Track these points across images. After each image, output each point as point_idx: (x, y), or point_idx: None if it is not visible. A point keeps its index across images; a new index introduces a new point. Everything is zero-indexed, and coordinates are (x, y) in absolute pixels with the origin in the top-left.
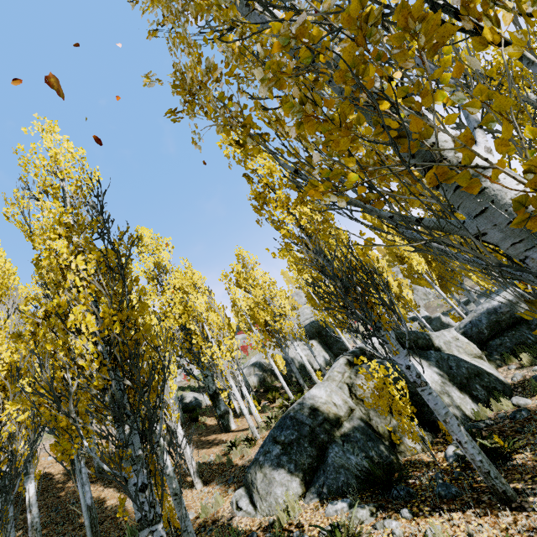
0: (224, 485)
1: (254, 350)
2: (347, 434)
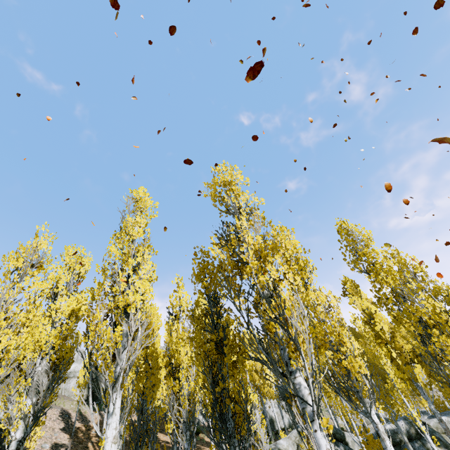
0: None
1: None
2: None
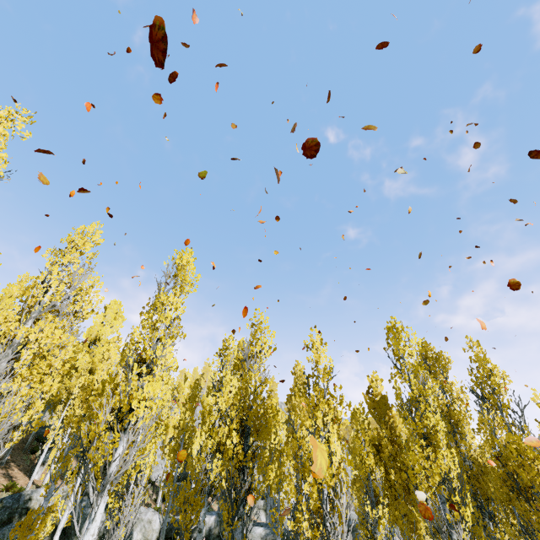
0: None
1: None
2: None
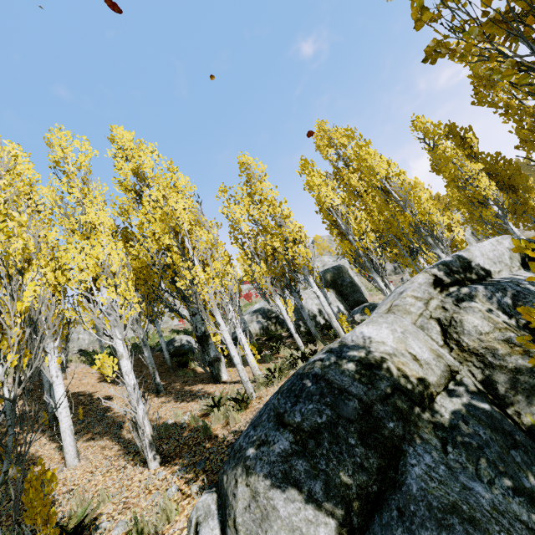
0: (189, 471)
1: (259, 300)
2: (451, 424)
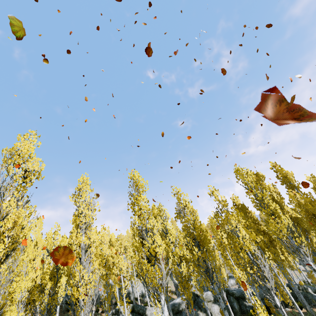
0: None
1: None
2: None
